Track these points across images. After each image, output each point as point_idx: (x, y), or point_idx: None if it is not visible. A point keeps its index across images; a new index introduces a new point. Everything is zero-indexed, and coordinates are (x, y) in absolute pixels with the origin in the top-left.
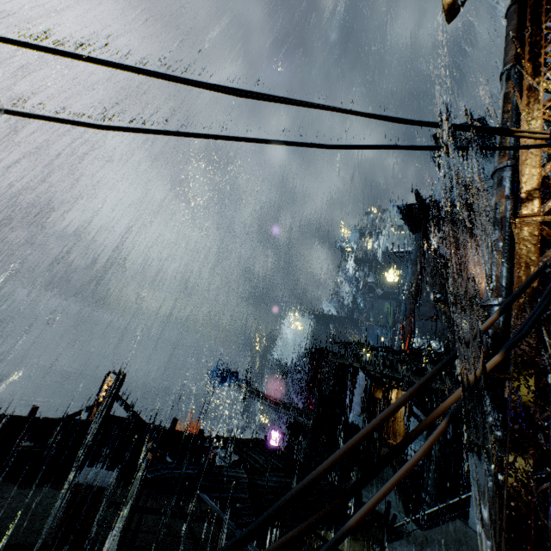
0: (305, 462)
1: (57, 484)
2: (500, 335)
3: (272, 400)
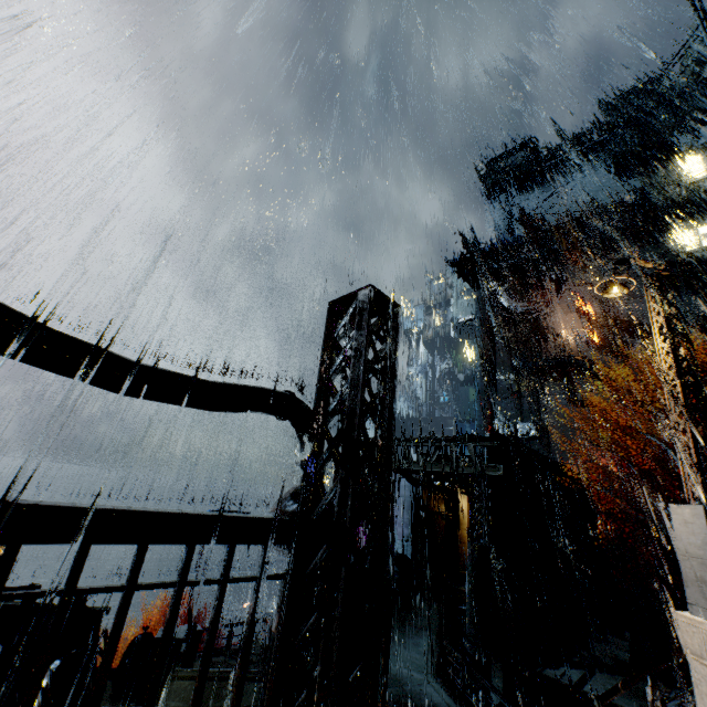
0: None
1: None
2: None
3: None
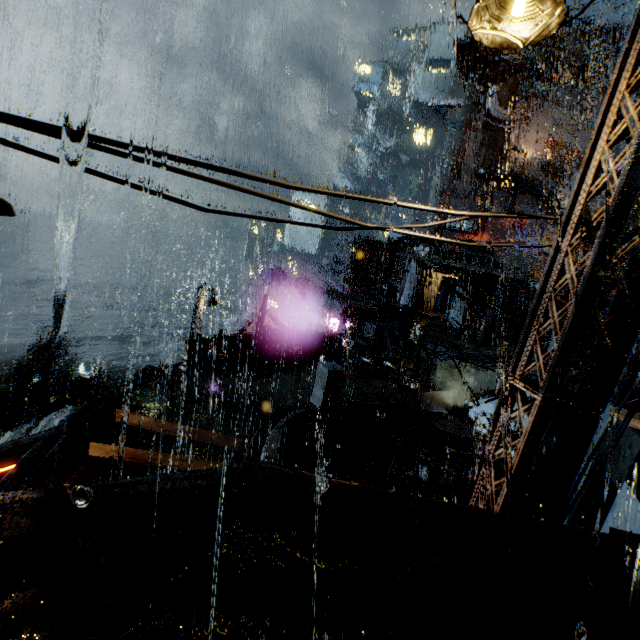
0: (376, 338)
1: (266, 375)
2: None
3: (339, 295)
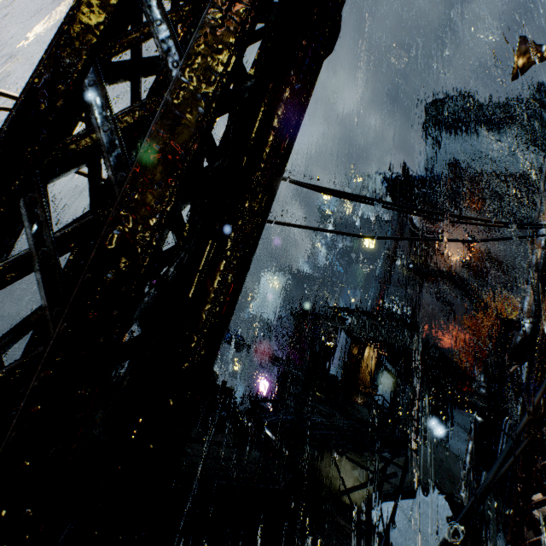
0: (296, 406)
1: None
2: (527, 341)
3: (266, 355)
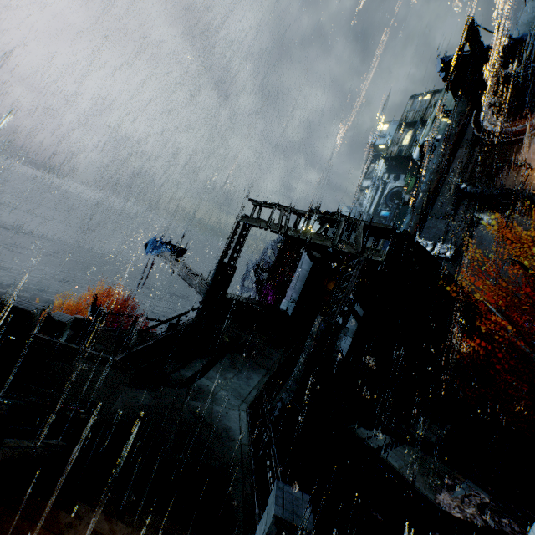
0: None
1: None
2: None
3: (182, 270)
